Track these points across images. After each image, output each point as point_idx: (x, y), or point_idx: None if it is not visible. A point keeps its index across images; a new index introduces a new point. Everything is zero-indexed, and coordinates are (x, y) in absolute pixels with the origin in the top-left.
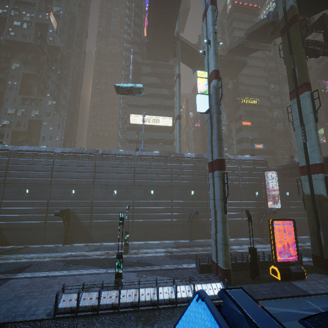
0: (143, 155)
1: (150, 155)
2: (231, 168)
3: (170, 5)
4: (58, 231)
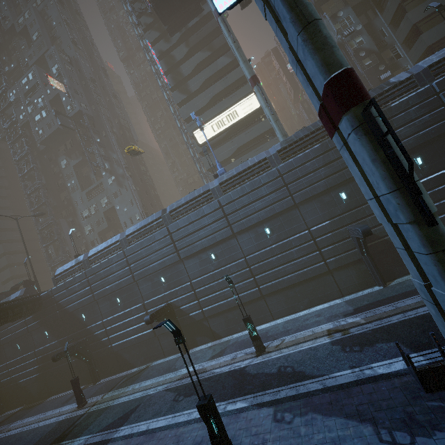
0: (225, 179)
1: (235, 174)
2: (412, 101)
3: None
4: (173, 336)
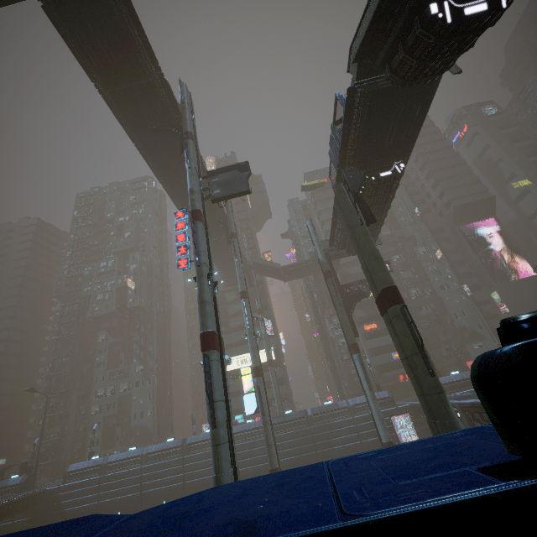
0: (234, 432)
1: (241, 430)
2: (344, 423)
3: (229, 252)
4: None
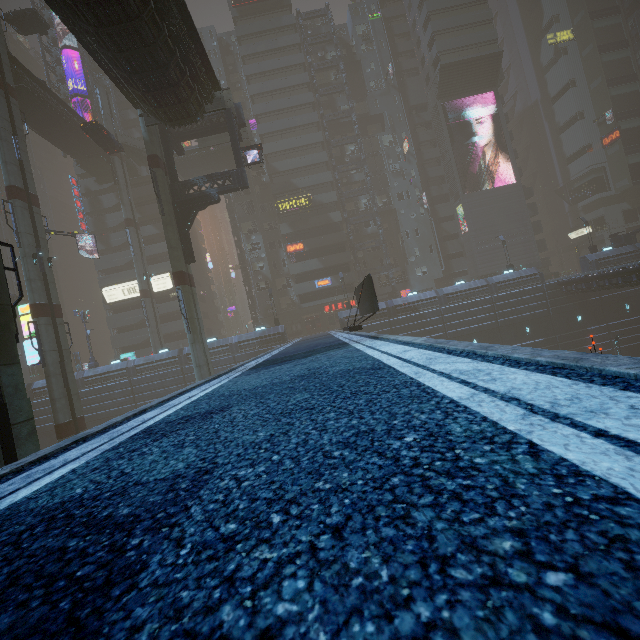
0: (90, 375)
1: (99, 373)
2: (222, 362)
3: (55, 119)
4: None
